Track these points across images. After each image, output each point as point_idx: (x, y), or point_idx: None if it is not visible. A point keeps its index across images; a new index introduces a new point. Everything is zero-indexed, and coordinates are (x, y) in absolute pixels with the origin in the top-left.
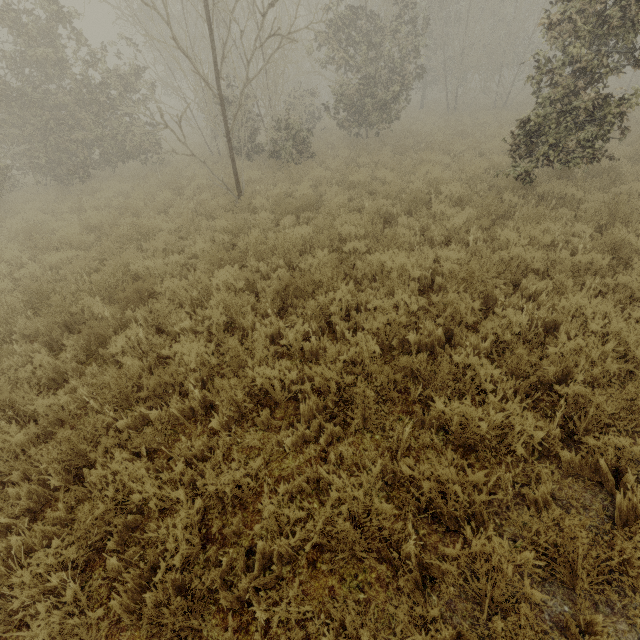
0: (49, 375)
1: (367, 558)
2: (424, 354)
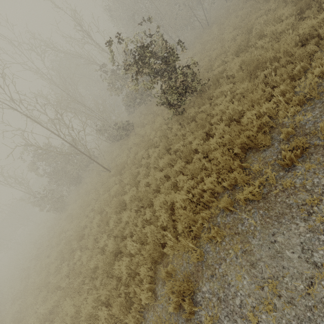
0: (68, 272)
1: None
2: (126, 239)
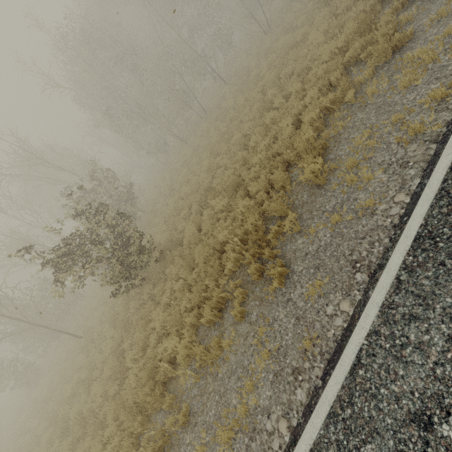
0: None
1: None
2: None
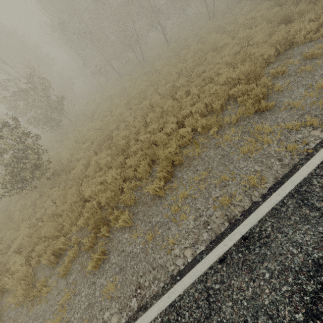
0: None
1: None
2: None
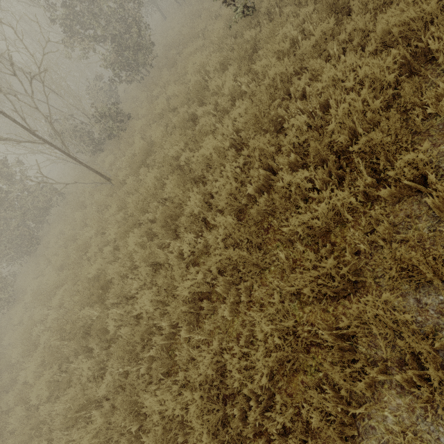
0: (97, 368)
1: (310, 349)
2: (262, 196)
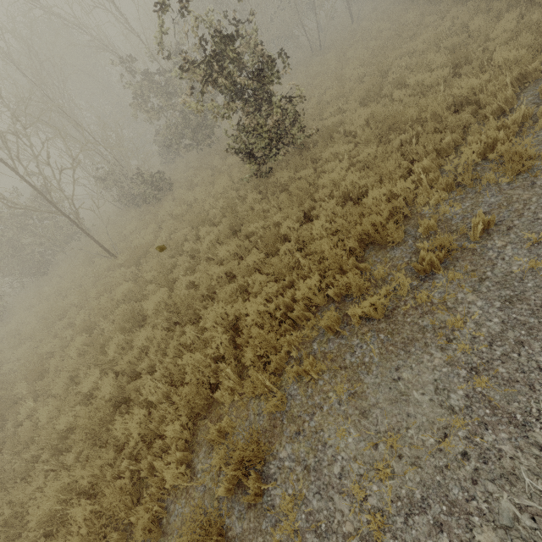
0: (0, 442)
1: None
2: (140, 378)
